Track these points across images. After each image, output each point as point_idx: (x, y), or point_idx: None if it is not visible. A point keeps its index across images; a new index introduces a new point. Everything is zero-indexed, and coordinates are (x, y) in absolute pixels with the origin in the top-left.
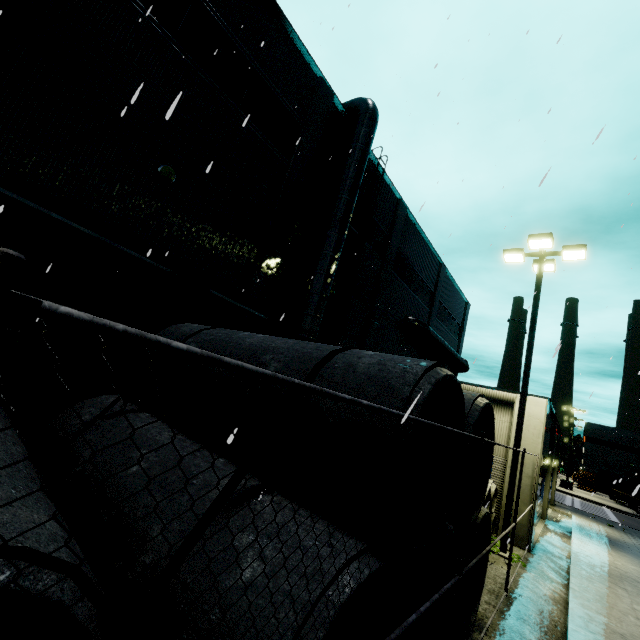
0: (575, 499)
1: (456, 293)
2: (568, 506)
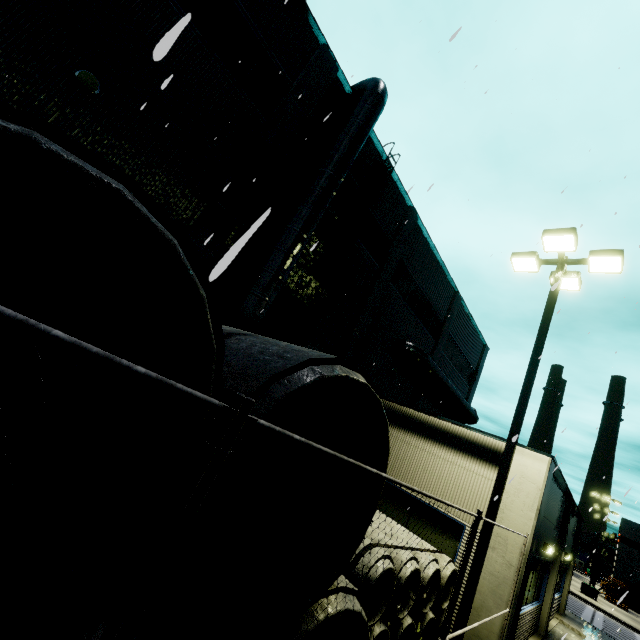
0: (598, 613)
1: (472, 331)
2: (584, 621)
